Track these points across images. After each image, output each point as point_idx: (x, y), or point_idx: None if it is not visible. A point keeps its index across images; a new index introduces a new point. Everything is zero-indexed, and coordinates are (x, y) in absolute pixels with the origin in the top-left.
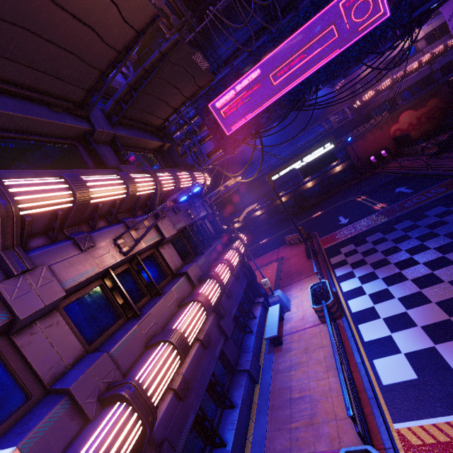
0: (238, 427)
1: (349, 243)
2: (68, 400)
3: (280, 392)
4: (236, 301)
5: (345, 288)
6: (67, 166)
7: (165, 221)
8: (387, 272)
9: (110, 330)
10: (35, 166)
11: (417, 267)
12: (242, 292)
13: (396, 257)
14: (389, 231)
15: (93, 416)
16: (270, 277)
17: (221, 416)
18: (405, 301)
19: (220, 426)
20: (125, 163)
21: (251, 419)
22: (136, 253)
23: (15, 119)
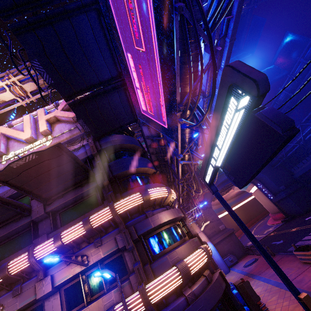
0: None
1: None
2: None
3: None
4: None
5: None
6: (24, 245)
7: (45, 281)
8: None
9: None
10: (9, 253)
11: None
12: None
13: None
14: None
15: None
16: None
17: None
18: None
19: None
20: (55, 226)
21: None
22: None
23: (0, 238)
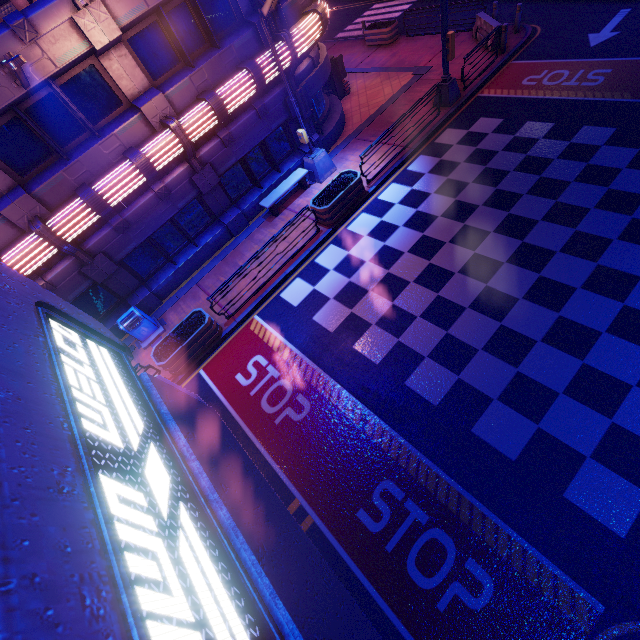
0: (193, 259)
1: (505, 113)
2: (5, 218)
3: (237, 254)
4: (241, 150)
5: (384, 194)
6: None
7: (93, 13)
8: (431, 208)
9: (41, 166)
10: None
11: (454, 225)
12: (263, 137)
13: (472, 194)
14: (560, 135)
15: (27, 230)
16: (373, 105)
17: (185, 246)
18: (382, 252)
19: (181, 252)
20: None
21: (212, 258)
22: (48, 79)
23: None
